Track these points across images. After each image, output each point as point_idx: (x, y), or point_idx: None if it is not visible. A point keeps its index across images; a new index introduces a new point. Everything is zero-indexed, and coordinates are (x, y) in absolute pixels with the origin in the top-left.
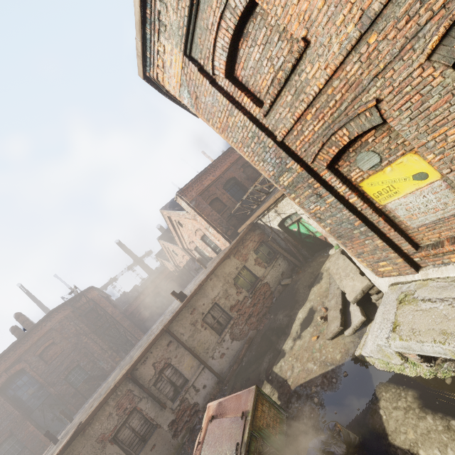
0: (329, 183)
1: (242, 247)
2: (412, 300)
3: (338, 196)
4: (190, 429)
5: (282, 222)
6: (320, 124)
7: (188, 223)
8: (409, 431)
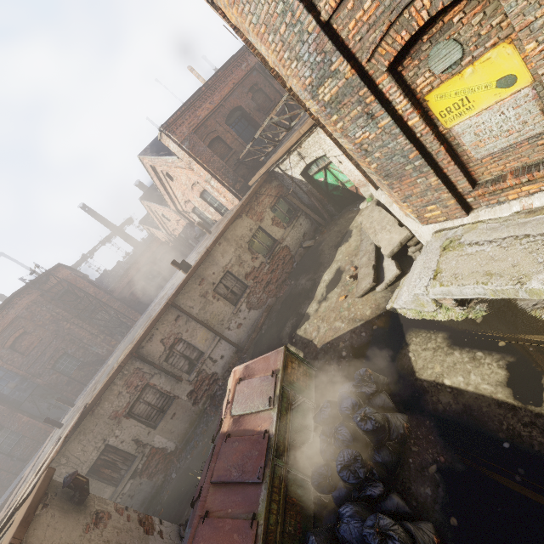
0: (386, 95)
1: (255, 204)
2: (458, 245)
3: (395, 116)
4: (210, 396)
5: (306, 169)
6: None
7: (181, 175)
8: (436, 366)
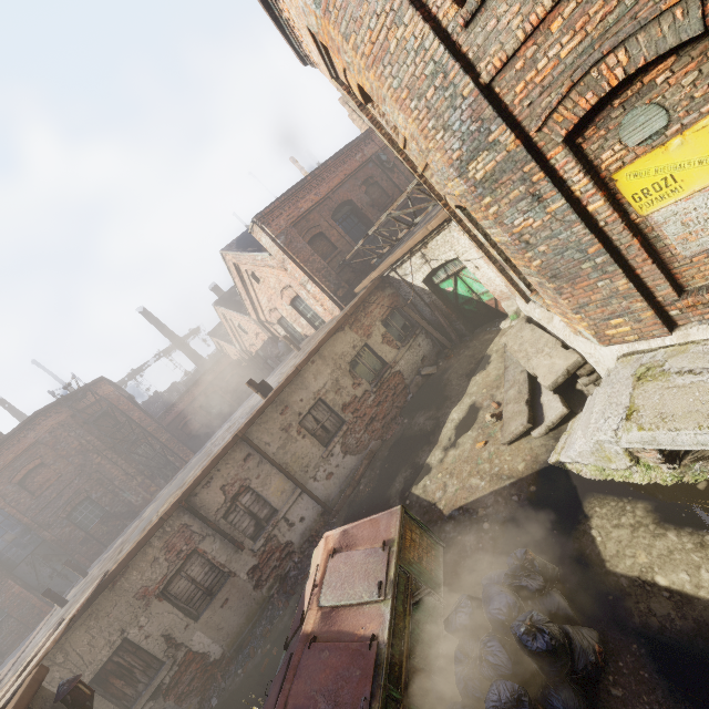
0: (560, 173)
1: (363, 315)
2: (660, 374)
3: (570, 199)
4: (280, 577)
5: (430, 275)
6: (574, 41)
7: (270, 276)
8: (640, 554)
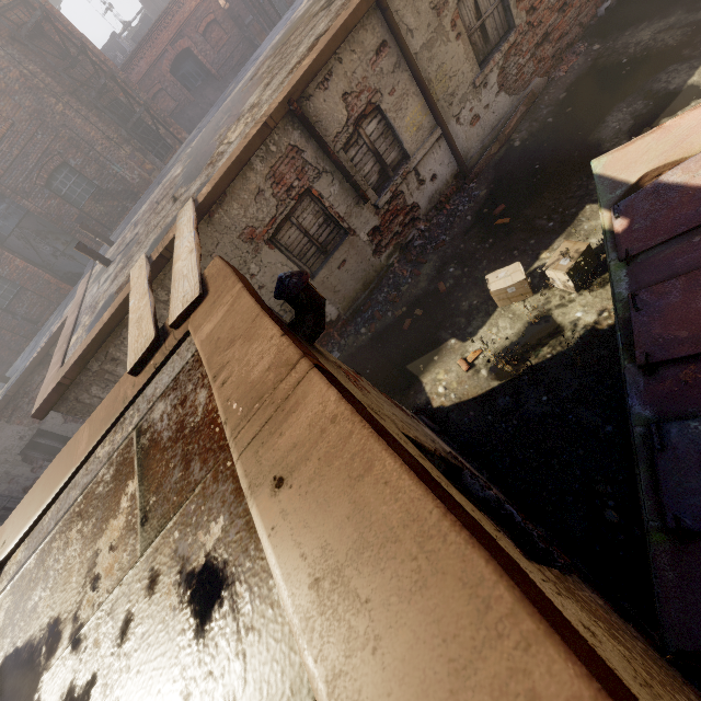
0: None
1: None
2: None
3: None
4: (400, 246)
5: None
6: None
7: None
8: None
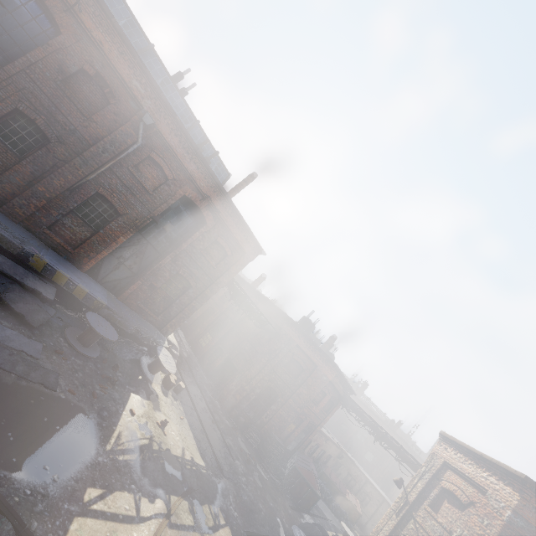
0: None
1: None
2: None
3: None
4: None
5: None
6: None
7: None
8: None
